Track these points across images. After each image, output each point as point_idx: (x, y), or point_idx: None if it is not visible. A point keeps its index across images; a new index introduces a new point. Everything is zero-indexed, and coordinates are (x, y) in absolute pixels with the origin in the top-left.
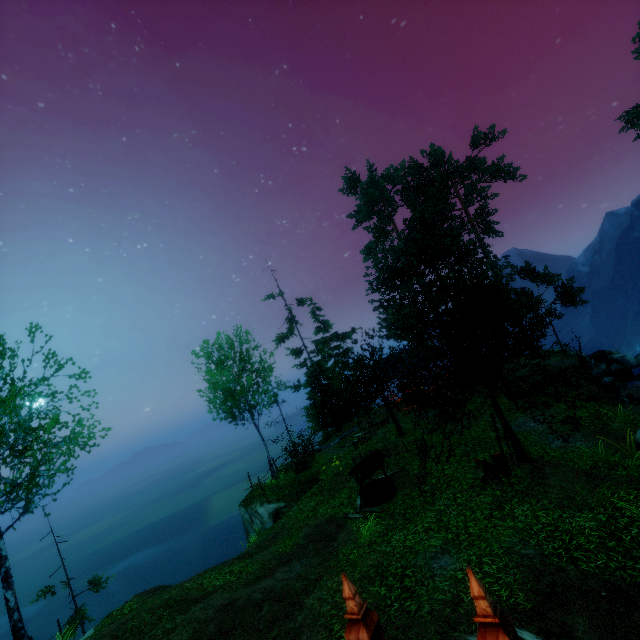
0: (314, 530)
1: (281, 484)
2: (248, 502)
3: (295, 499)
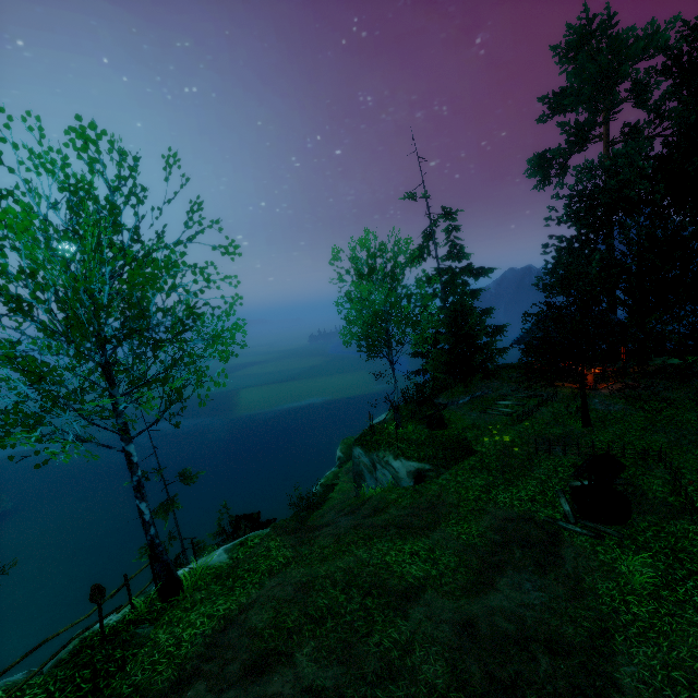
0: (505, 525)
1: (415, 438)
2: (369, 446)
3: (445, 465)
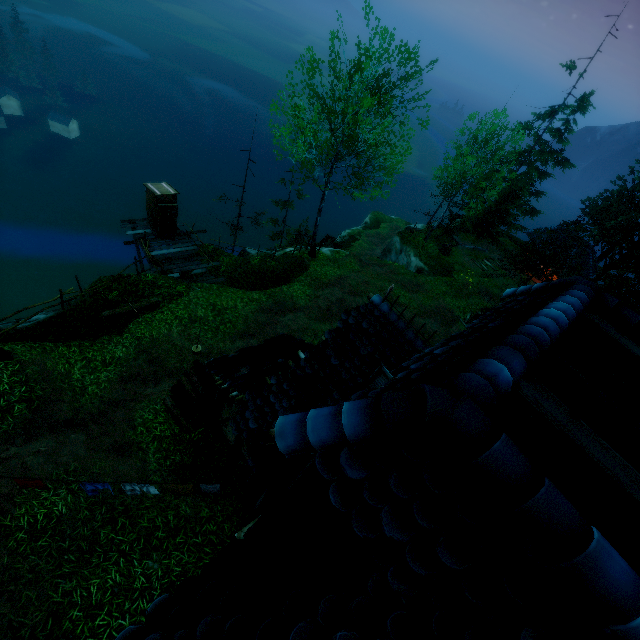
0: (441, 308)
1: (430, 252)
2: (405, 241)
3: (434, 273)
